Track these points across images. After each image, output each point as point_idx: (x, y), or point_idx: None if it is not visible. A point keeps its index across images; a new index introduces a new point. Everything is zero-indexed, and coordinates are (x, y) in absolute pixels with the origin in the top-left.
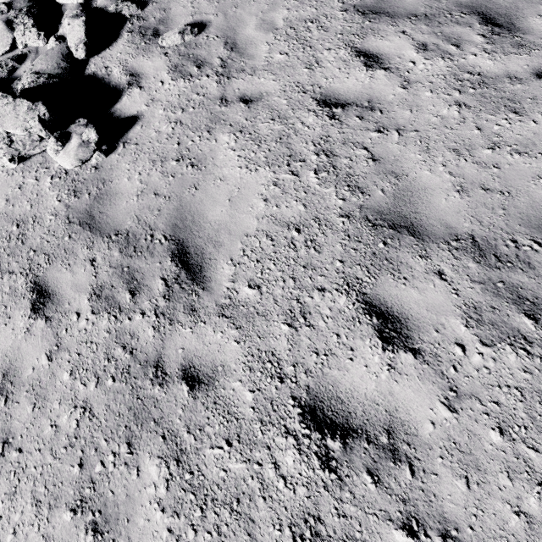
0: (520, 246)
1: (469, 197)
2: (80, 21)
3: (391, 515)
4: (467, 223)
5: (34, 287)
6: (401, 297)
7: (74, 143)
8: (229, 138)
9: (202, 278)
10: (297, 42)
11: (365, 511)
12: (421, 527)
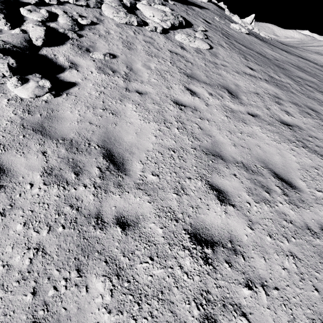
0: (258, 167)
1: (238, 148)
2: (42, 28)
3: (240, 281)
4: (239, 157)
5: None
6: (223, 183)
7: (32, 85)
8: (132, 106)
9: (124, 169)
10: (161, 77)
11: (228, 281)
12: (253, 283)
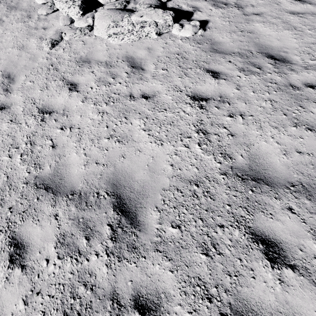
0: None
1: None
2: None
3: None
4: None
5: (207, 71)
6: None
7: (189, 26)
8: (259, 24)
9: (287, 61)
10: None
11: None
12: None
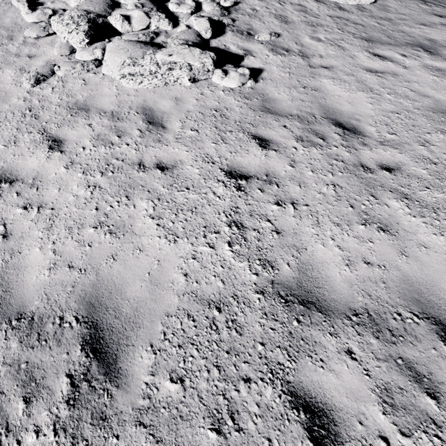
0: None
1: None
2: (205, 19)
3: None
4: None
5: (253, 137)
6: None
7: (235, 74)
8: (327, 81)
9: (359, 132)
10: (338, 47)
11: None
12: None
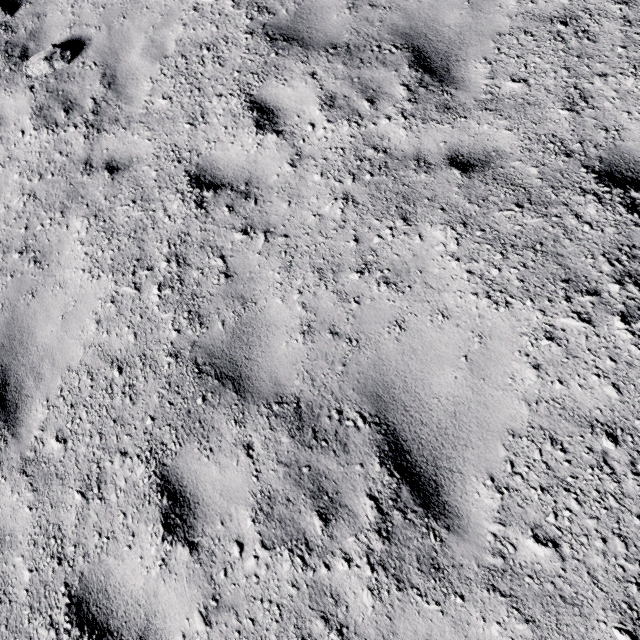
0: (344, 419)
1: (313, 343)
2: None
3: None
4: (298, 381)
5: None
6: (200, 474)
7: None
8: (81, 225)
9: (15, 420)
10: (186, 81)
11: None
12: None
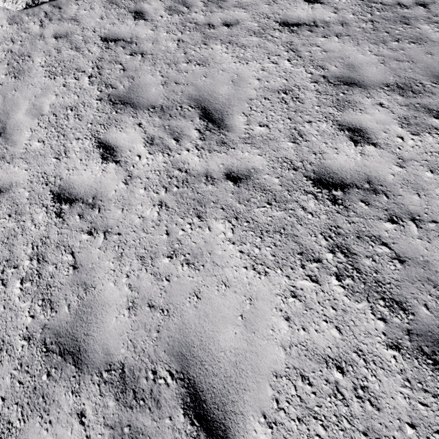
0: (157, 378)
1: (135, 316)
2: None
3: None
4: (123, 349)
5: None
6: None
7: None
8: None
9: None
10: (55, 130)
11: None
12: None
